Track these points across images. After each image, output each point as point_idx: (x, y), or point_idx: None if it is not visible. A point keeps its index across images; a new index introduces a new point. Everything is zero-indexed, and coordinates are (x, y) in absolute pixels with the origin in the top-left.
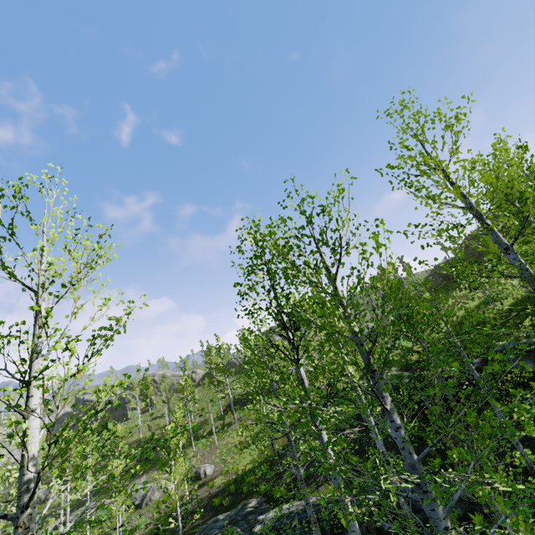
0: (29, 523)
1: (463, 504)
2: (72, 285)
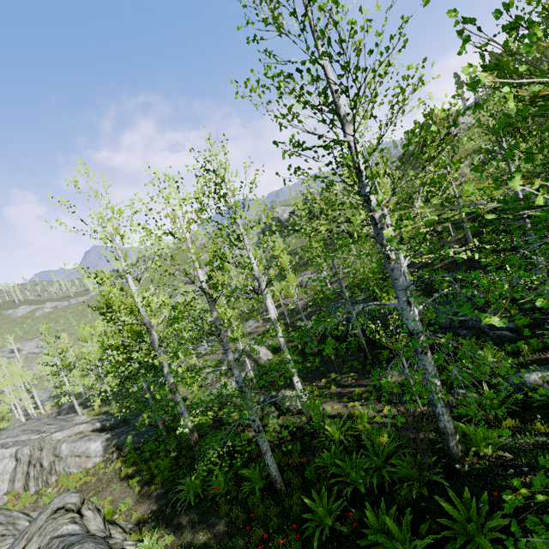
0: (149, 328)
1: (475, 332)
2: (122, 238)
